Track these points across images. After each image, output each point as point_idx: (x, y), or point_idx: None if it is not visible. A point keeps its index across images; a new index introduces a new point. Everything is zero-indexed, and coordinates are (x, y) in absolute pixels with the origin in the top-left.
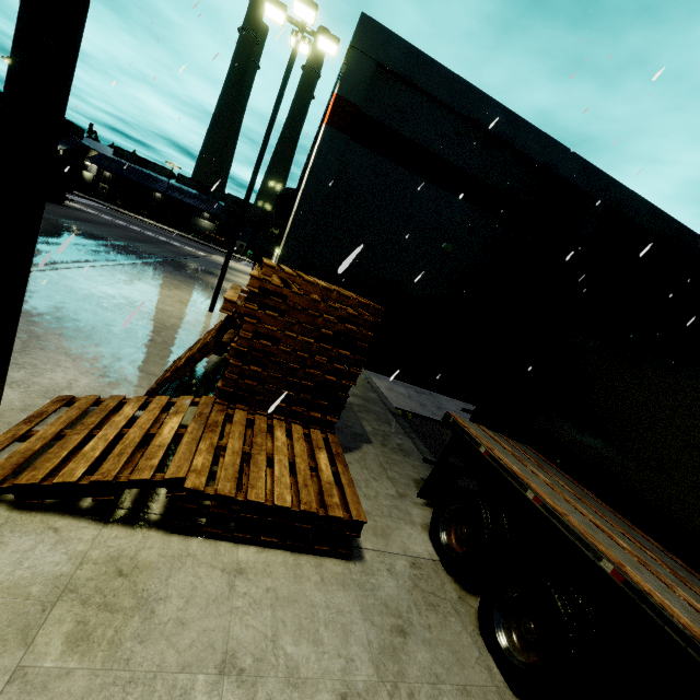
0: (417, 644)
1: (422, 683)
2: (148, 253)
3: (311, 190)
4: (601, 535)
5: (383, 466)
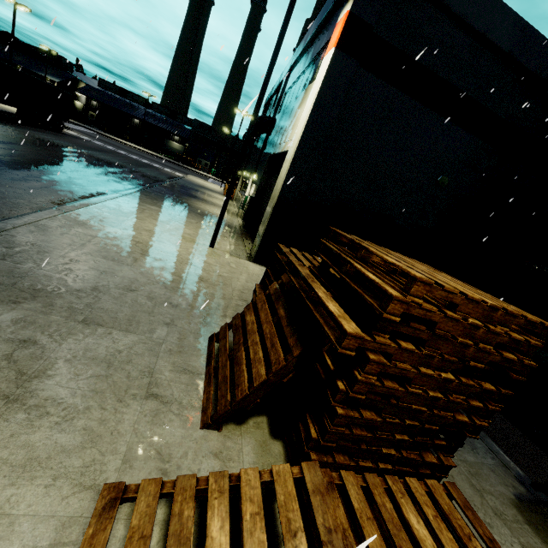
0: None
1: None
2: (138, 178)
3: (314, 123)
4: None
5: (474, 486)
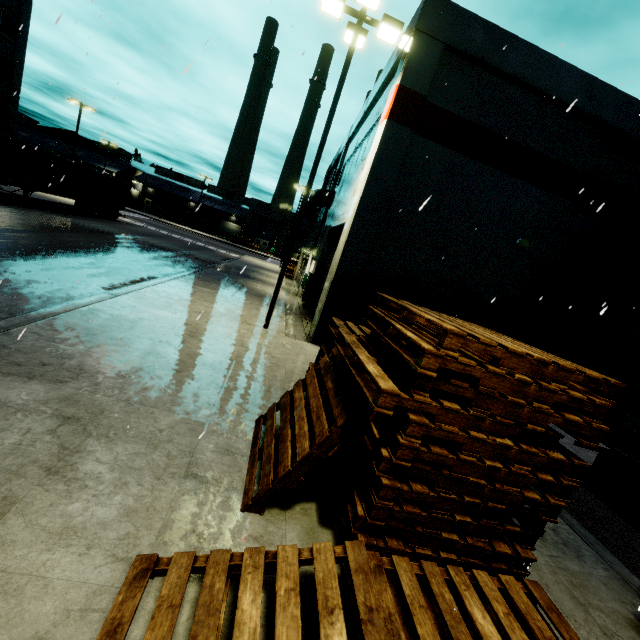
0: None
1: None
2: (191, 261)
3: (371, 192)
4: None
5: (576, 598)
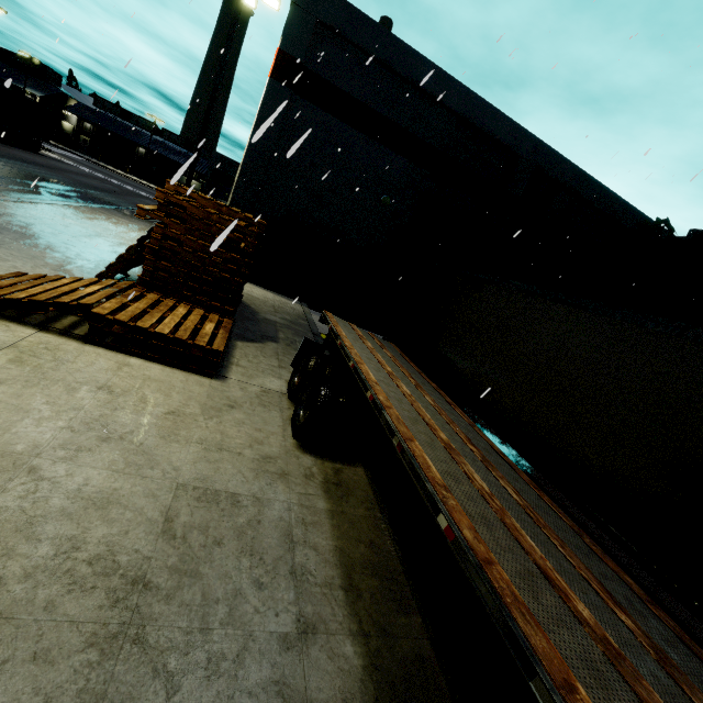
0: (239, 412)
1: (231, 421)
2: (122, 203)
3: (257, 140)
4: (373, 362)
5: (278, 353)
